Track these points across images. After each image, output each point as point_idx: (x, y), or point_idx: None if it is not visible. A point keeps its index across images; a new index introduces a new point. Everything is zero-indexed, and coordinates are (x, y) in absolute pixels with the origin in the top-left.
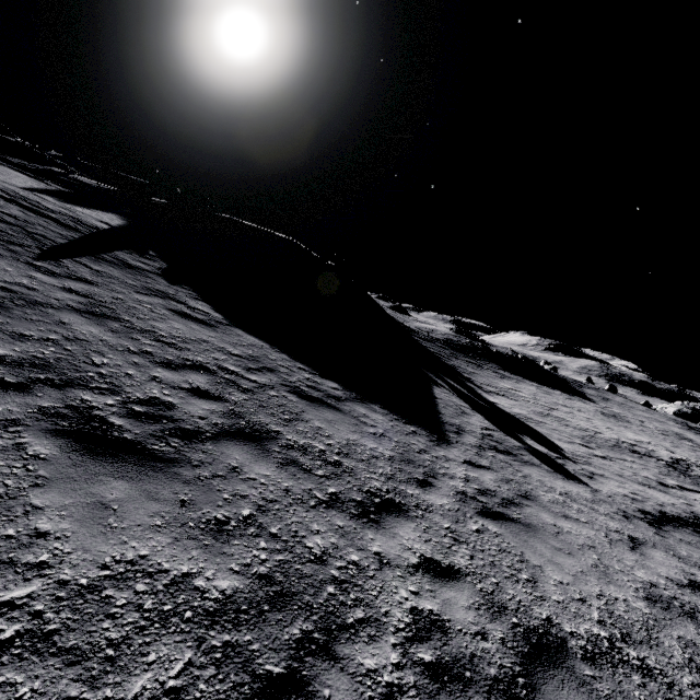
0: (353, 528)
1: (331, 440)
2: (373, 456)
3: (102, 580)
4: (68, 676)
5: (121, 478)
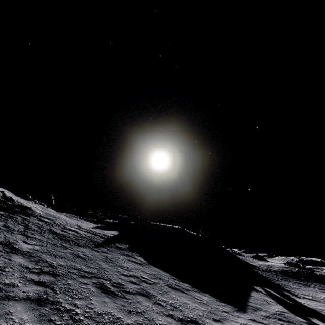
0: (174, 323)
1: (177, 301)
2: (195, 308)
3: (102, 313)
4: (95, 323)
5: (109, 297)
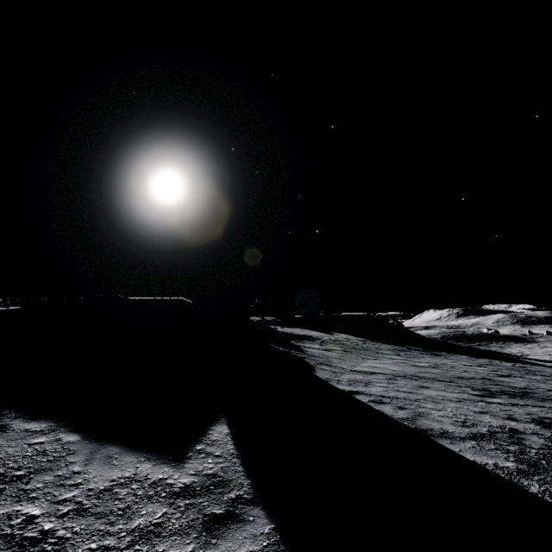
0: None
1: None
2: None
3: None
4: None
5: None
